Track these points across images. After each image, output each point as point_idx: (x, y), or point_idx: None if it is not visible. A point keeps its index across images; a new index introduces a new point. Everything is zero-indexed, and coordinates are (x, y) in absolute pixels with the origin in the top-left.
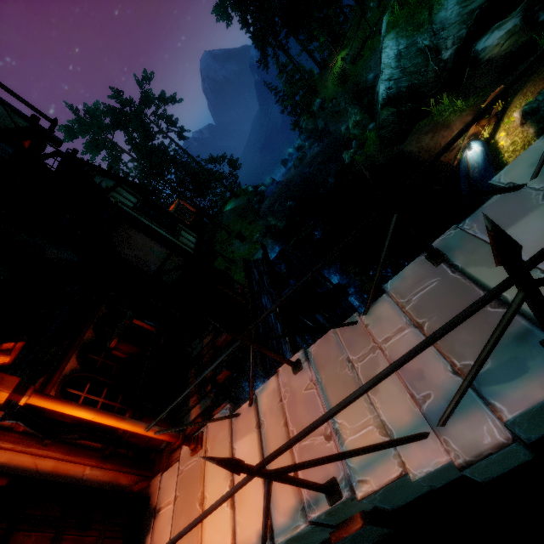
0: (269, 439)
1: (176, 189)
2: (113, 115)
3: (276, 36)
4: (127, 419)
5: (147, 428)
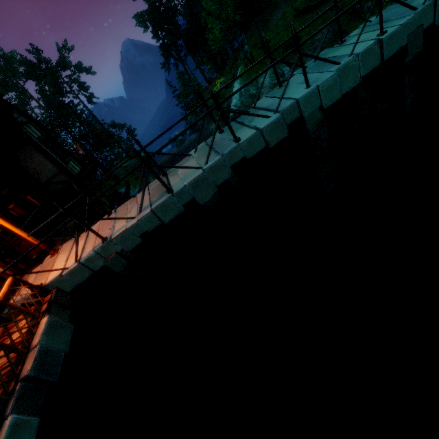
0: (90, 239)
1: (77, 141)
2: (29, 66)
3: (178, 53)
4: (18, 228)
5: (28, 235)
